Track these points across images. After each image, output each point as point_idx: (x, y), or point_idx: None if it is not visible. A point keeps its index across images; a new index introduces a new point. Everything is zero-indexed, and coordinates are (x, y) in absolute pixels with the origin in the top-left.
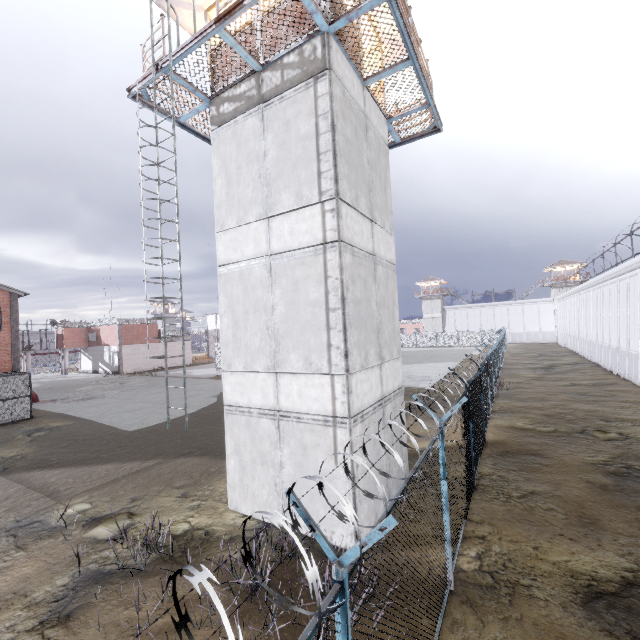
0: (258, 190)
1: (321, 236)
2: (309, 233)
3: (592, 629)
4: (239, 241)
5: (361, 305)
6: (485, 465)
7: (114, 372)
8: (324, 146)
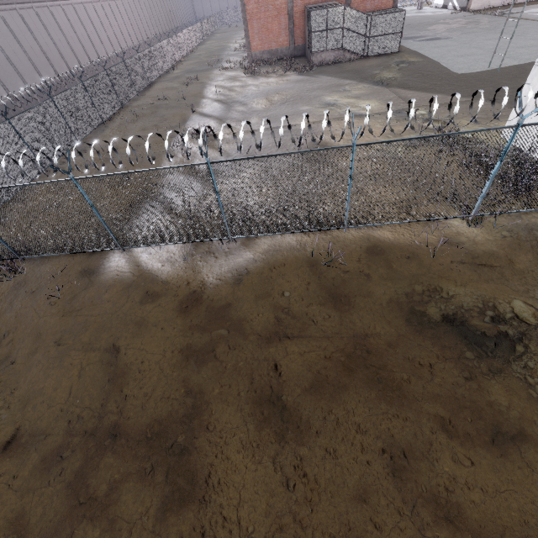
0: None
1: None
2: None
3: None
4: None
5: None
6: None
7: (461, 8)
8: None
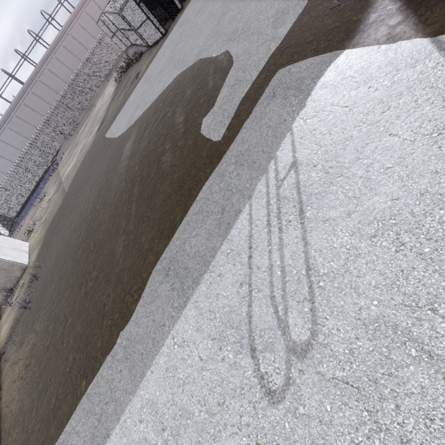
0: None
1: None
2: None
3: None
4: None
5: None
6: None
7: None
8: None
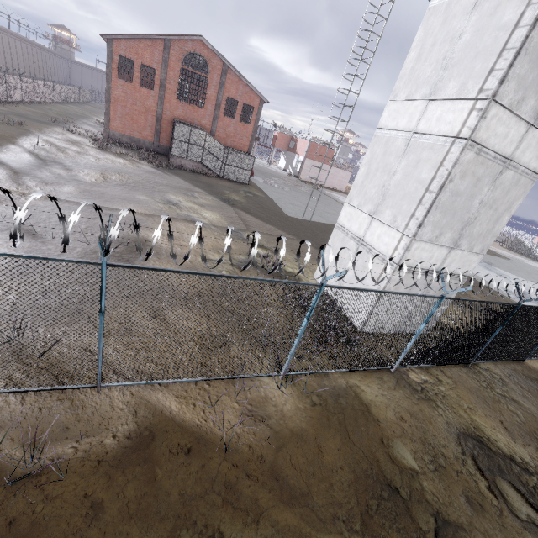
0: (436, 71)
1: (457, 130)
2: (450, 124)
3: (451, 436)
4: (399, 113)
5: (459, 197)
6: (500, 369)
7: (294, 175)
8: (513, 41)
